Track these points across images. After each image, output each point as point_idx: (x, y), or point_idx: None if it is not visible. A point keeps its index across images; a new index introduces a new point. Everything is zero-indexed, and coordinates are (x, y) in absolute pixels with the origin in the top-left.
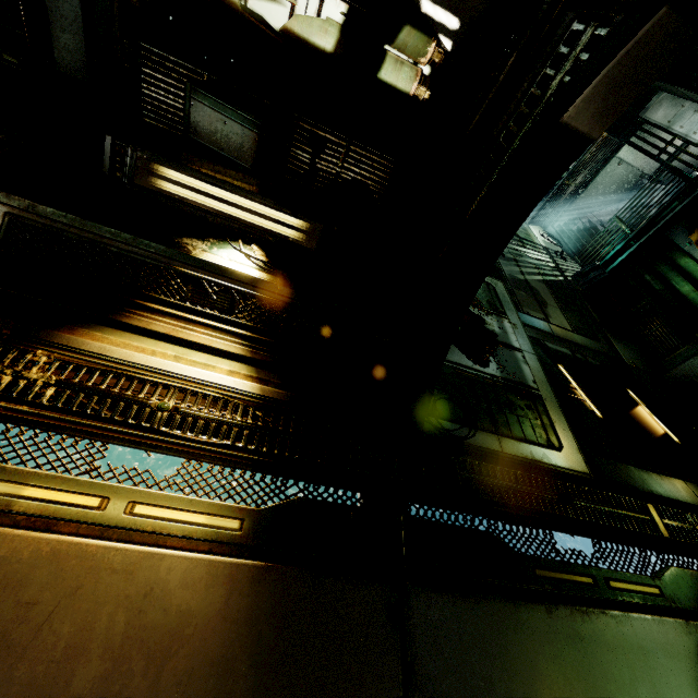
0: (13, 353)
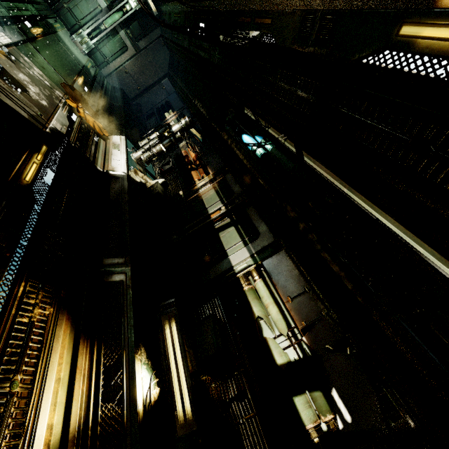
0: (49, 300)
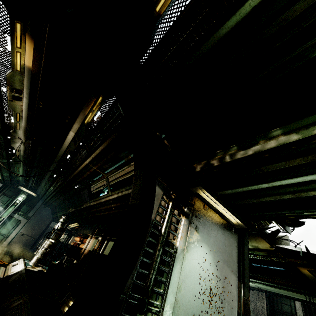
0: None
